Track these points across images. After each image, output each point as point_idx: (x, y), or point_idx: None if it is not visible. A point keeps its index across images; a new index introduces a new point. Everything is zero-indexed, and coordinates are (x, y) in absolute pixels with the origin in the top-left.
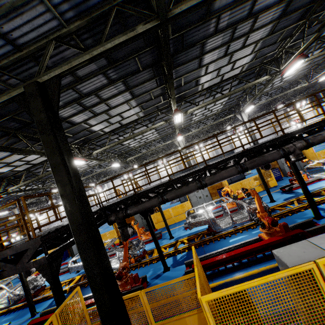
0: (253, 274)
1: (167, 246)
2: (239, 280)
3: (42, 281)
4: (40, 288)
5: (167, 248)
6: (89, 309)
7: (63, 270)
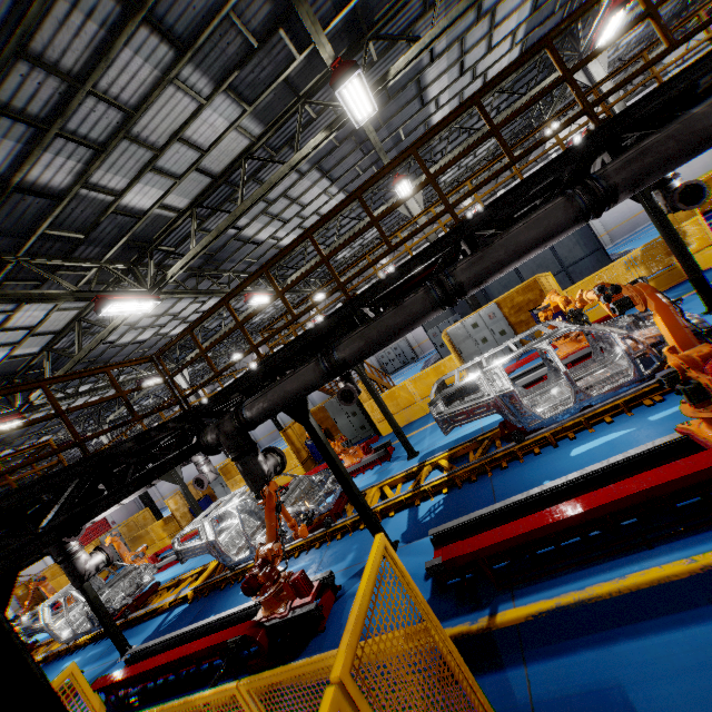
0: (666, 581)
1: (399, 480)
2: (612, 604)
3: (149, 575)
4: (149, 590)
5: (399, 485)
6: None
7: None
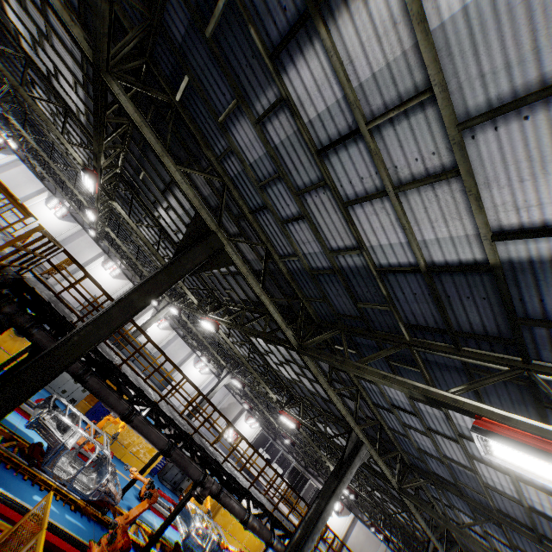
0: None
1: None
2: None
3: None
4: None
5: None
6: None
7: None
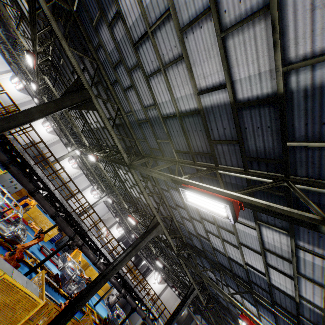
0: None
1: None
2: None
3: None
4: None
5: None
6: None
7: None
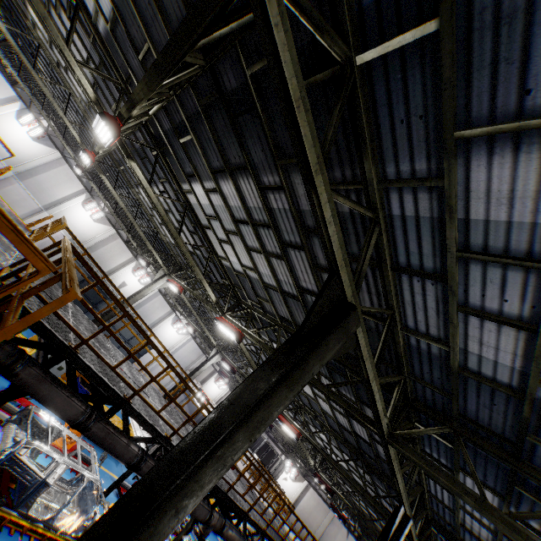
0: None
1: None
2: None
3: None
4: None
5: None
6: None
7: None
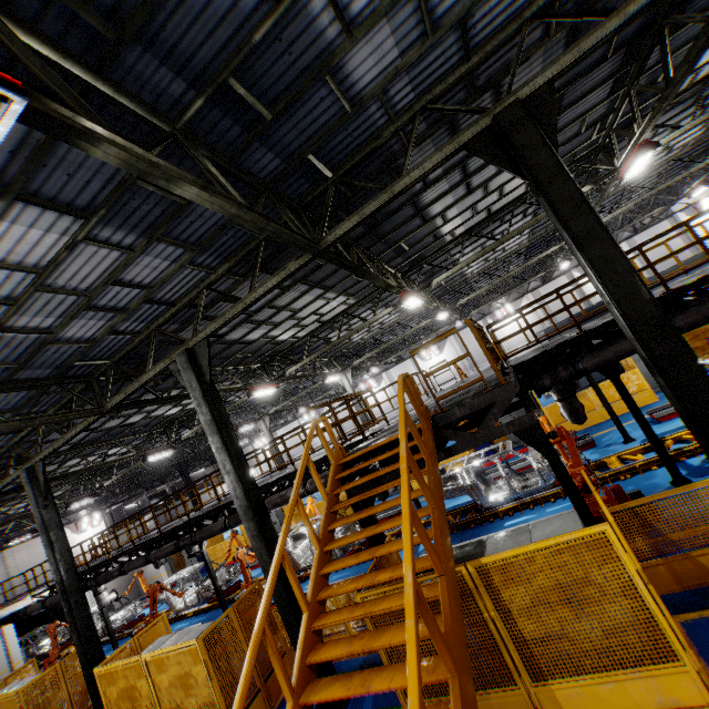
0: None
1: (637, 451)
2: None
3: None
4: None
5: (639, 455)
6: (611, 508)
7: (388, 513)
